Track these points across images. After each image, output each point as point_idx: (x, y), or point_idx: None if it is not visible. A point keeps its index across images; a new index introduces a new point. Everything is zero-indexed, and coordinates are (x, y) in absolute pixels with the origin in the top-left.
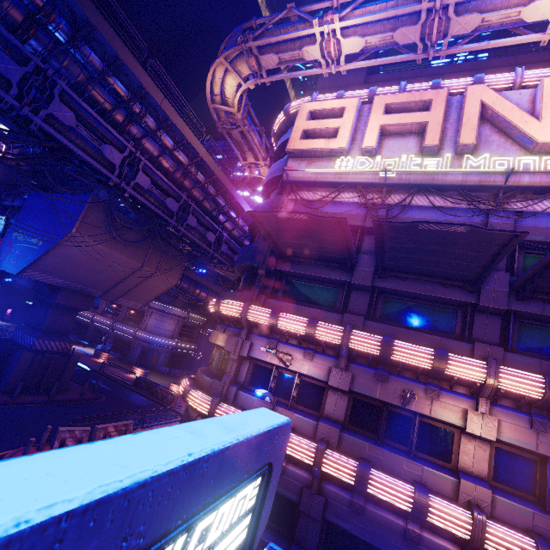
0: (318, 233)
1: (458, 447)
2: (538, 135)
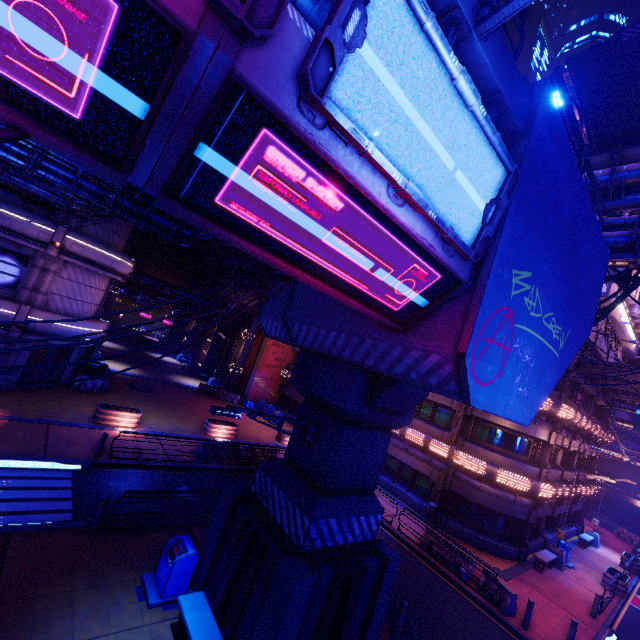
0: None
1: (572, 459)
2: None
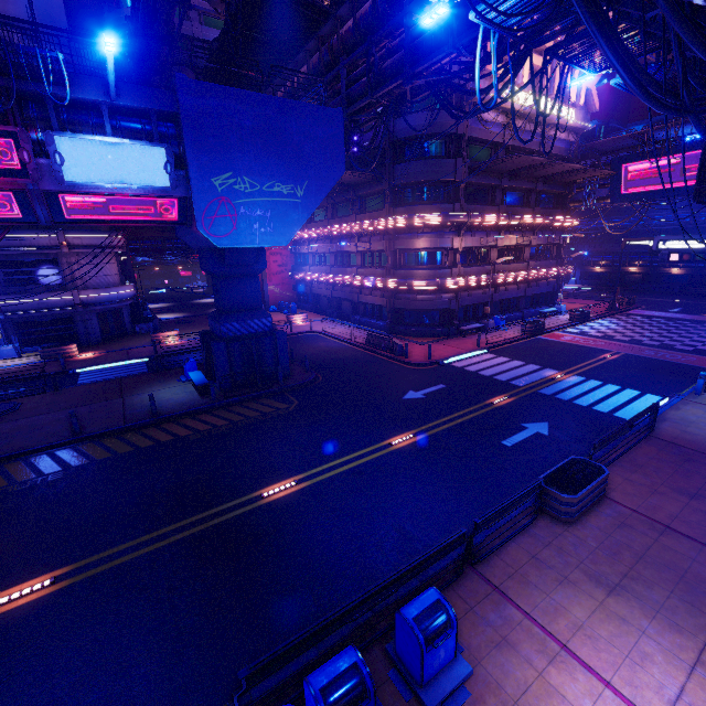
0: (526, 163)
1: (523, 253)
2: (572, 96)
